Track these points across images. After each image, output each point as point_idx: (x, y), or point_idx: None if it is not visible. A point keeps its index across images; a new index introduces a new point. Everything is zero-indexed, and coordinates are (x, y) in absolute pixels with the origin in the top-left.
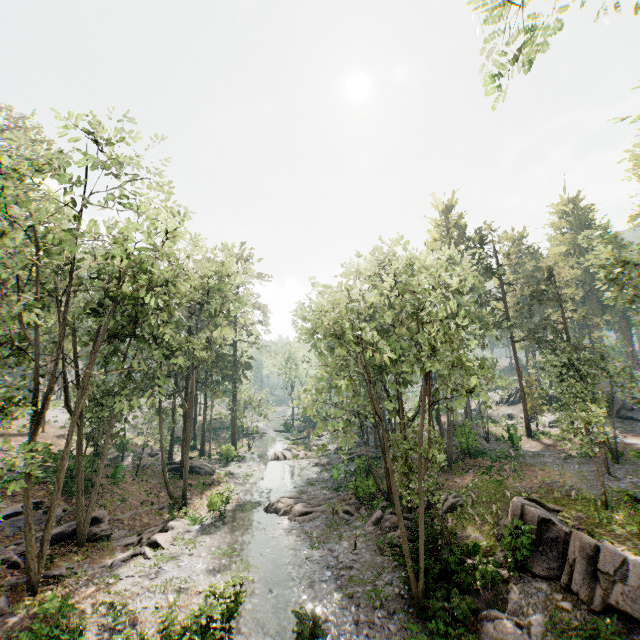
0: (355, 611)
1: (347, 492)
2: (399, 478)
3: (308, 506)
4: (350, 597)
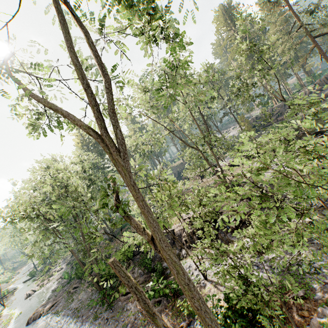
0: (81, 318)
1: (75, 280)
2: (81, 257)
3: (54, 301)
4: (79, 316)
